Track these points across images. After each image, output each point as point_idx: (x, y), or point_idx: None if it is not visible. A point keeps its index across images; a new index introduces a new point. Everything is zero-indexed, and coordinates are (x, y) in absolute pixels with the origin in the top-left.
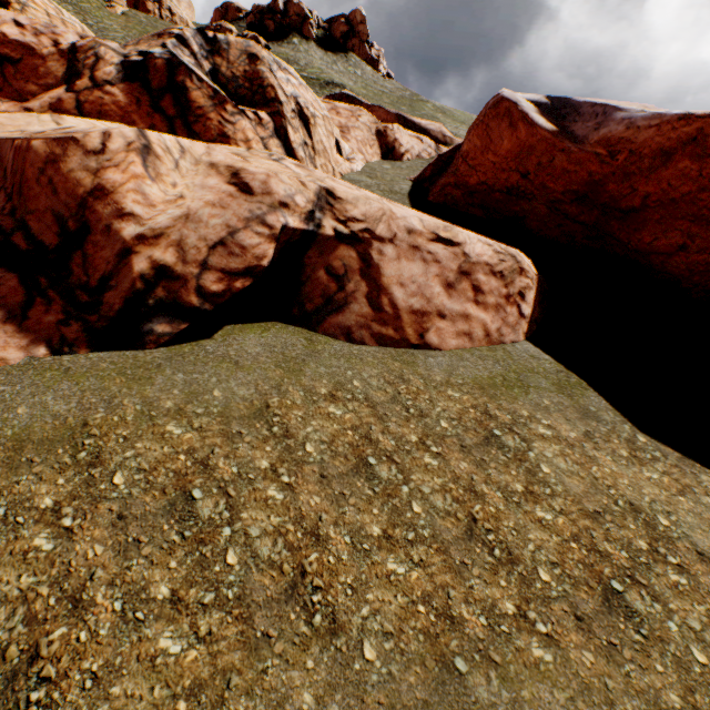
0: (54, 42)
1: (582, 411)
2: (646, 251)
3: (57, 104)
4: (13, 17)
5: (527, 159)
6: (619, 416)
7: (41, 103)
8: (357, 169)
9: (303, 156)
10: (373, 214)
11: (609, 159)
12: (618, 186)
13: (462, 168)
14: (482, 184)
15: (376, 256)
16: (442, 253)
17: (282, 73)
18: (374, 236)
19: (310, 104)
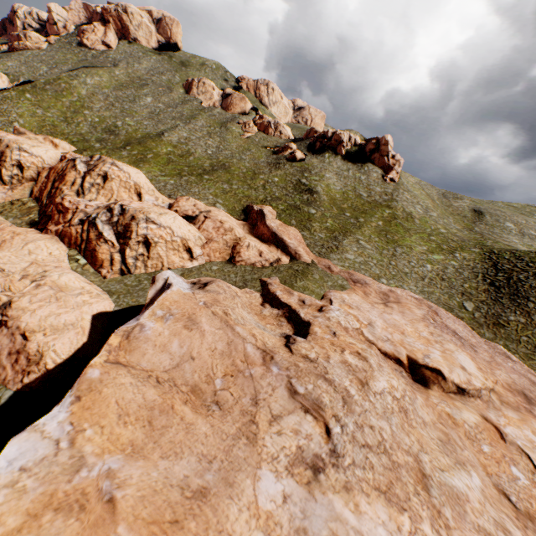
0: (77, 207)
1: None
2: None
3: (58, 230)
4: (71, 199)
5: None
6: None
7: (55, 229)
8: (189, 266)
9: (131, 262)
10: (15, 316)
11: None
12: None
13: None
14: None
15: (1, 331)
16: (19, 340)
17: (145, 224)
18: (7, 324)
19: (157, 237)
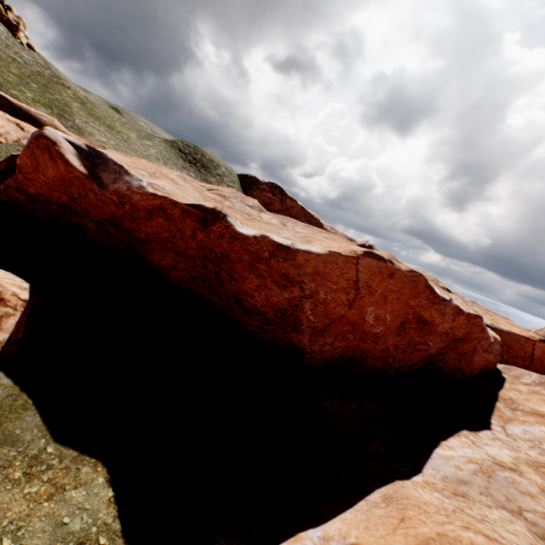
0: None
1: (4, 438)
2: (158, 266)
3: None
4: None
5: (71, 187)
6: (44, 430)
7: None
8: None
9: None
10: None
11: (122, 205)
12: (131, 224)
13: (20, 176)
14: (41, 195)
15: None
16: None
17: None
18: None
19: None
